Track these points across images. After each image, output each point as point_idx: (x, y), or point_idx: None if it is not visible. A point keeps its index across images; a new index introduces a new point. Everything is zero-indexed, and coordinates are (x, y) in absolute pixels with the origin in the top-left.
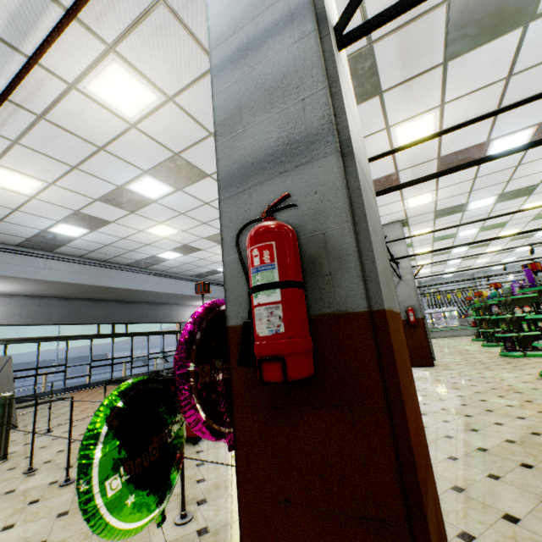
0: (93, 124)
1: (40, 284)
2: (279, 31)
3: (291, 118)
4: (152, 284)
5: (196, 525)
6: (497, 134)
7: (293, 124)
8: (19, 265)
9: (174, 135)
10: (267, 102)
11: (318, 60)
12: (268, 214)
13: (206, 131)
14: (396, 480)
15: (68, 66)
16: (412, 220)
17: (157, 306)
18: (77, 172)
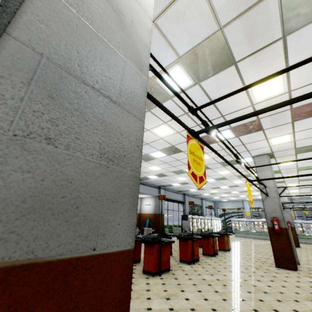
0: None
1: None
2: None
3: None
4: None
5: None
6: None
7: None
8: None
9: None
10: None
11: None
12: None
13: None
14: None
15: None
16: (277, 154)
17: None
18: None
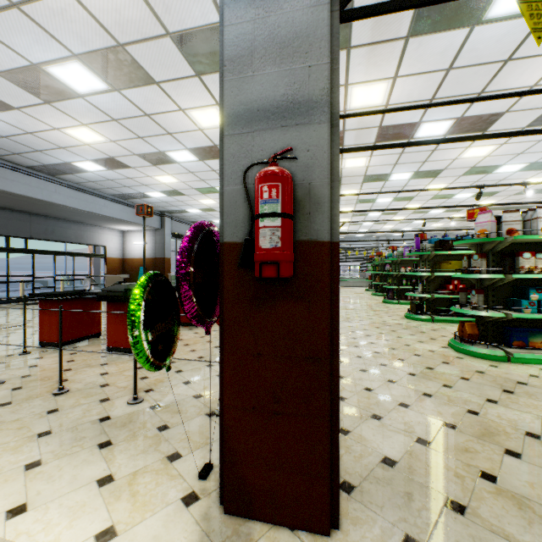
0: None
1: None
2: None
3: (298, 79)
4: (64, 196)
5: (148, 404)
6: (428, 118)
7: (298, 86)
8: None
9: (122, 21)
10: (278, 55)
11: (328, 35)
12: (273, 160)
13: (163, 28)
14: (329, 337)
15: None
16: (345, 180)
17: (67, 224)
18: None
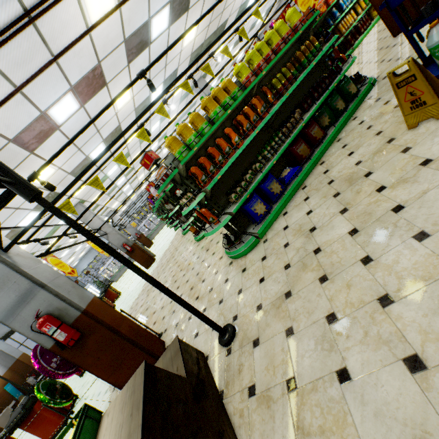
0: None
1: None
2: None
3: (16, 288)
4: None
5: None
6: (88, 152)
7: (18, 290)
8: None
9: None
10: None
11: (10, 270)
12: (37, 318)
13: None
14: (110, 331)
15: None
16: (86, 197)
17: None
18: None
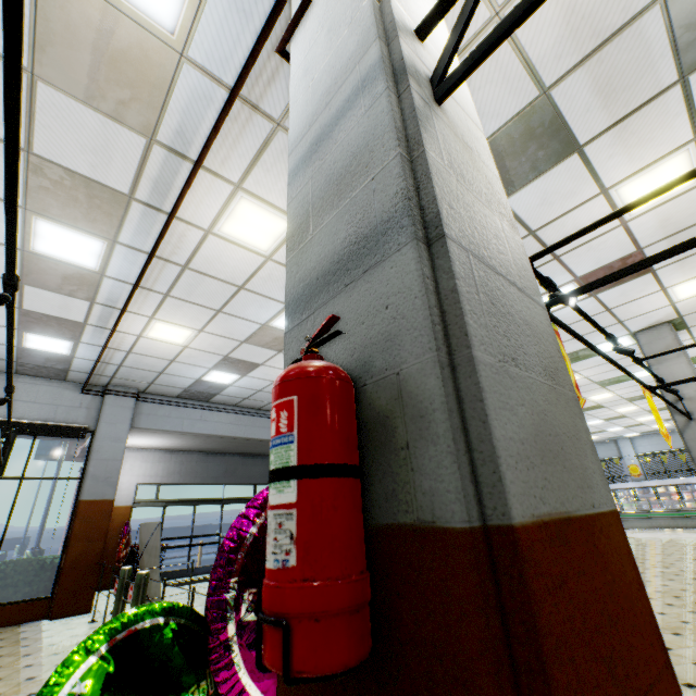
0: (231, 265)
1: (196, 438)
2: (350, 107)
3: (360, 207)
4: None
5: None
6: None
7: (361, 215)
8: (178, 418)
9: None
10: (335, 195)
11: (390, 122)
12: (309, 350)
13: None
14: None
15: (203, 214)
16: (693, 318)
17: None
18: (222, 315)
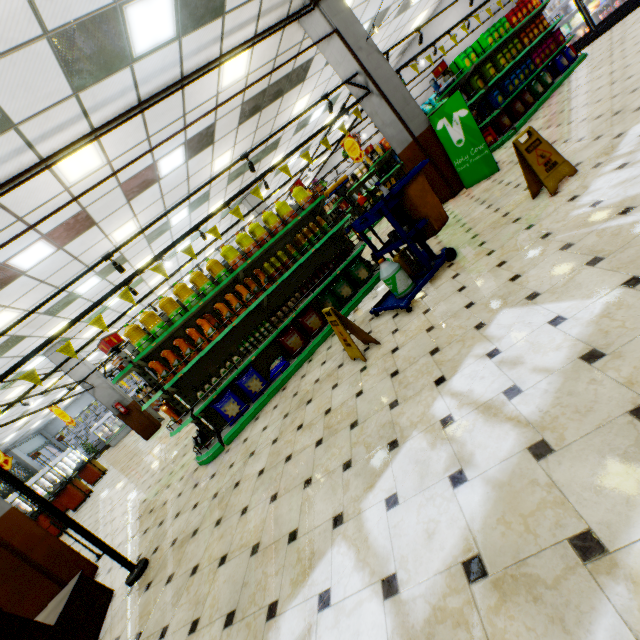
0: None
1: None
2: None
3: None
4: None
5: None
6: (73, 288)
7: None
8: None
9: None
10: None
11: None
12: None
13: None
14: (16, 557)
15: None
16: (71, 334)
17: None
18: None
